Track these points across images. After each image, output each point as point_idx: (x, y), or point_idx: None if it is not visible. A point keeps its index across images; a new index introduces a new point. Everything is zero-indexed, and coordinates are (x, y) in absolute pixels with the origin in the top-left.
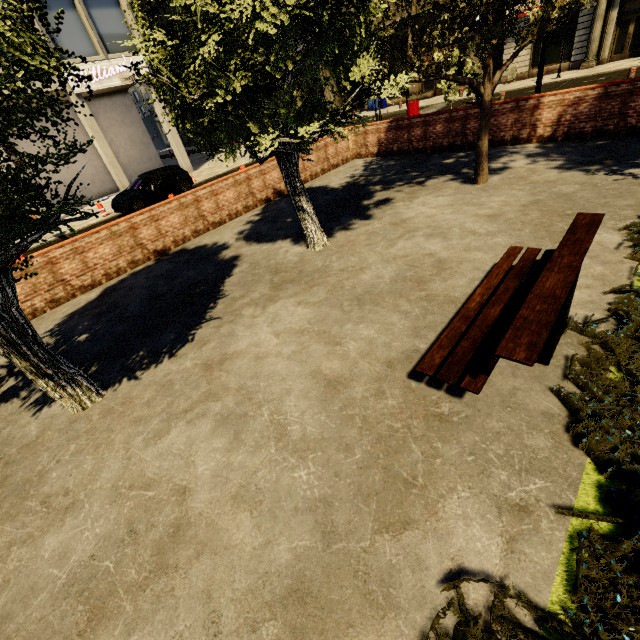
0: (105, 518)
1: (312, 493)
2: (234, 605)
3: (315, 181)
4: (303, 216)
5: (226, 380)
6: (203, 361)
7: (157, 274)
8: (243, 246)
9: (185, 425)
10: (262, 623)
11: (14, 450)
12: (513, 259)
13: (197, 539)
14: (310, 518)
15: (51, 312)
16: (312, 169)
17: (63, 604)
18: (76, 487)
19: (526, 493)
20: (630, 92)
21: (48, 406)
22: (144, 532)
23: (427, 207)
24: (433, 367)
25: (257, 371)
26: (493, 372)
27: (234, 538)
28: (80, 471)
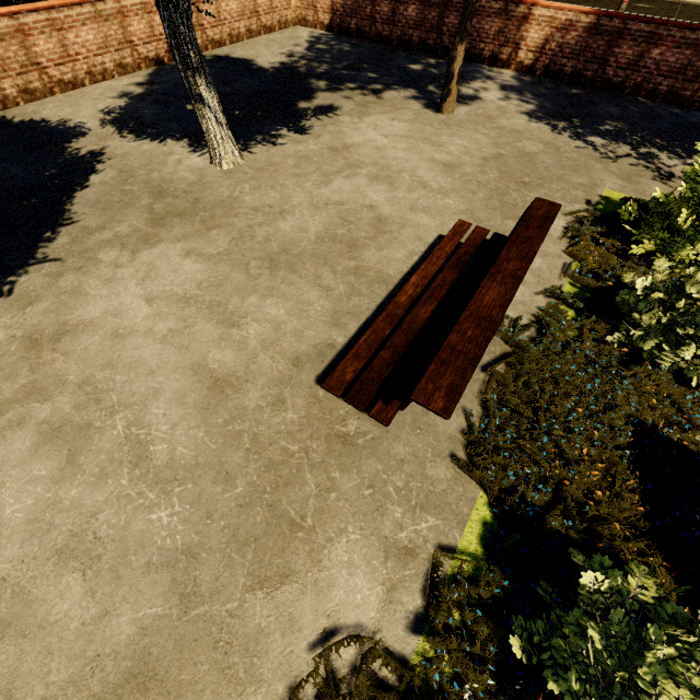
0: None
1: (173, 542)
2: None
3: (236, 47)
4: (202, 111)
5: (62, 368)
6: (26, 332)
7: None
8: (111, 137)
9: None
10: None
11: None
12: (459, 239)
13: None
14: (166, 576)
15: None
16: (232, 25)
17: None
18: None
19: (416, 533)
20: (619, 32)
21: None
22: None
23: (378, 133)
24: (343, 385)
25: (113, 357)
26: None
27: (54, 612)
28: None
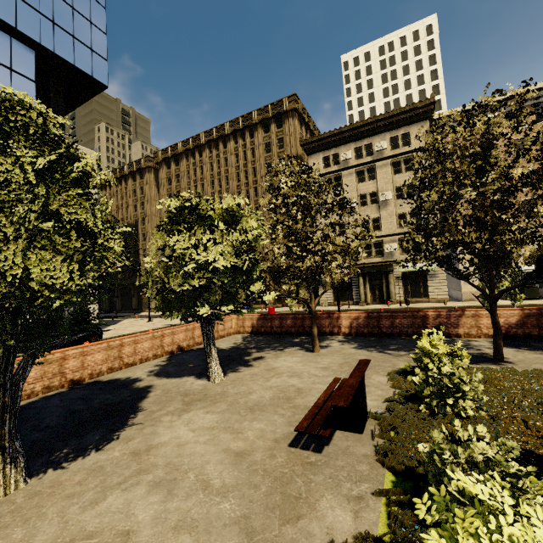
0: None
1: (235, 514)
2: None
3: None
4: (210, 357)
5: (154, 460)
6: (131, 450)
7: (73, 397)
8: (155, 379)
9: (121, 492)
10: None
11: None
12: (337, 382)
13: None
14: (236, 527)
15: None
16: None
17: None
18: None
19: (360, 490)
20: (378, 317)
21: None
22: None
23: (287, 362)
24: (304, 427)
25: (180, 452)
26: (336, 439)
27: None
28: (9, 540)
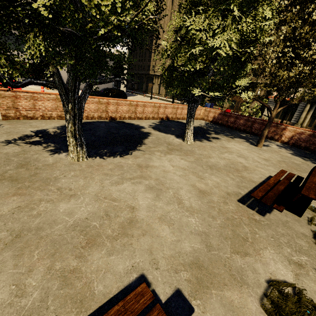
0: (92, 205)
1: (198, 228)
2: (165, 259)
3: (183, 120)
4: (188, 127)
5: (150, 174)
6: (137, 163)
7: (111, 125)
8: (152, 130)
9: (131, 183)
10: (180, 271)
11: (40, 164)
12: (284, 173)
13: (142, 228)
14: (199, 237)
15: (57, 120)
16: (184, 115)
17: (72, 232)
18: (75, 189)
19: (300, 259)
20: None
21: (58, 154)
22: (114, 217)
23: (236, 146)
24: (259, 196)
25: (165, 175)
26: (276, 212)
27: (161, 233)
28: (77, 183)
